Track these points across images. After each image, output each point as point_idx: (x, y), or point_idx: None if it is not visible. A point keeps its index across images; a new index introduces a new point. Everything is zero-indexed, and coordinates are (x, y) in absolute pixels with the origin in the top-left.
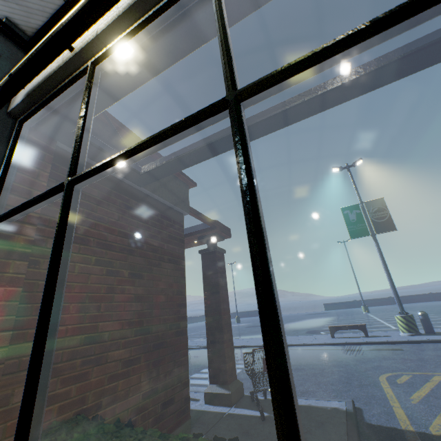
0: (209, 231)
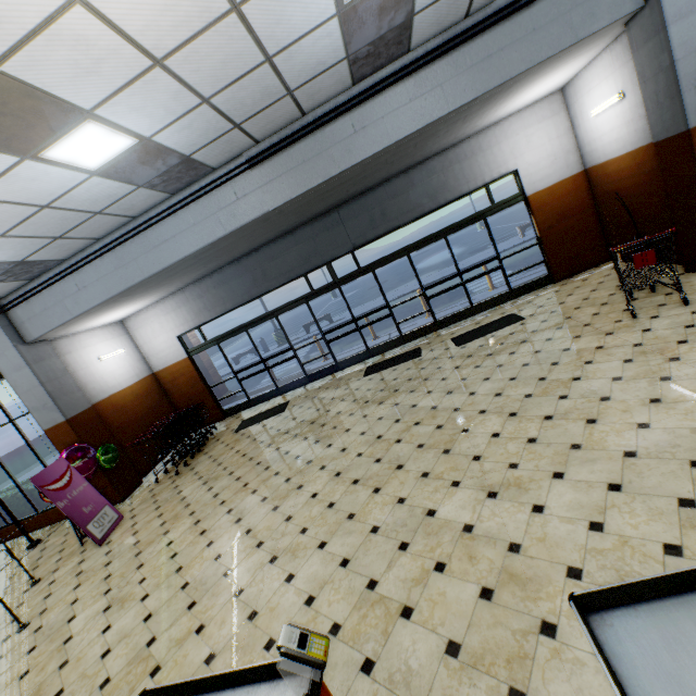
0: None
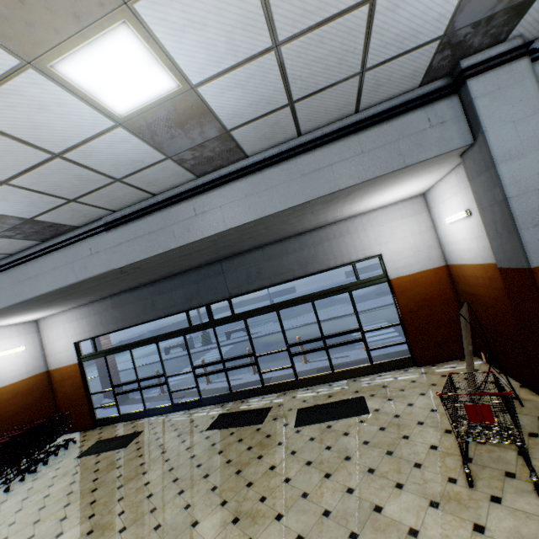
0: None
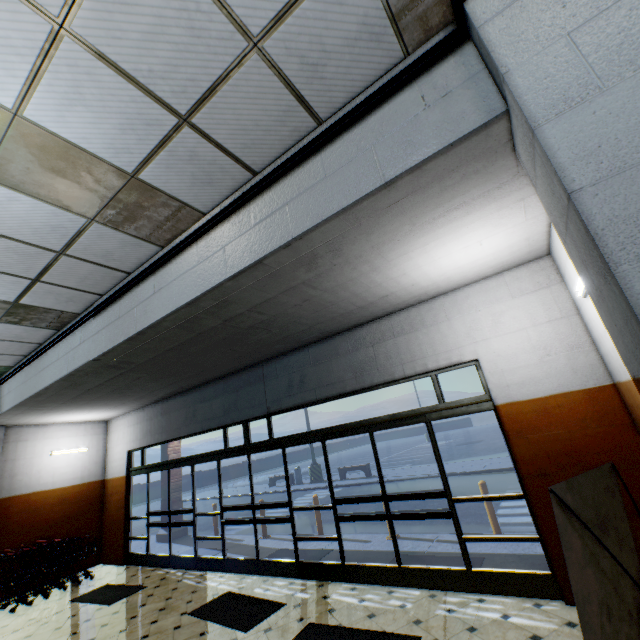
0: None
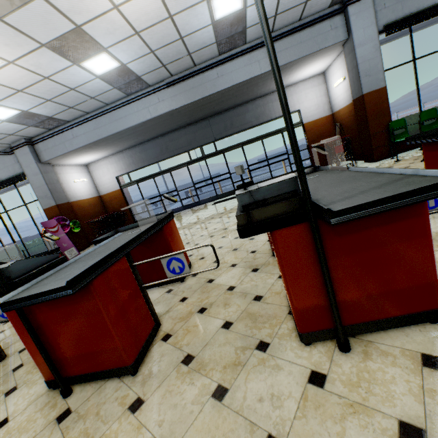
0: None
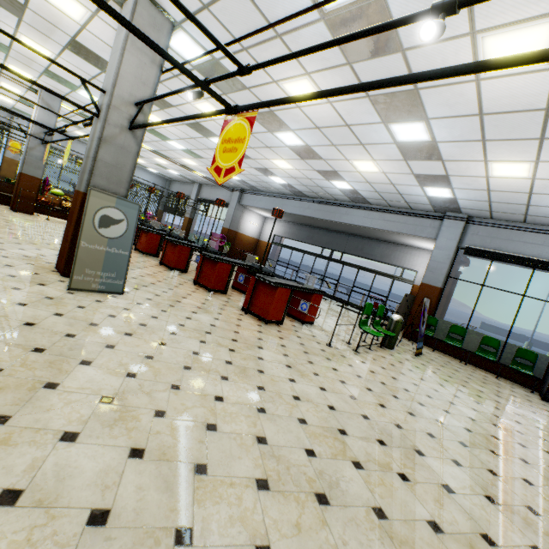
0: (461, 262)
